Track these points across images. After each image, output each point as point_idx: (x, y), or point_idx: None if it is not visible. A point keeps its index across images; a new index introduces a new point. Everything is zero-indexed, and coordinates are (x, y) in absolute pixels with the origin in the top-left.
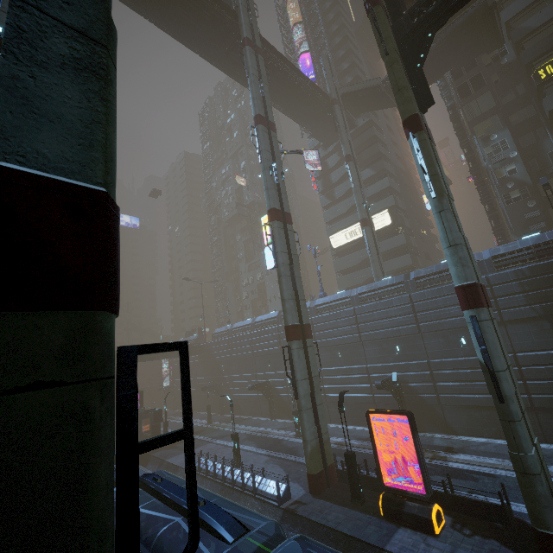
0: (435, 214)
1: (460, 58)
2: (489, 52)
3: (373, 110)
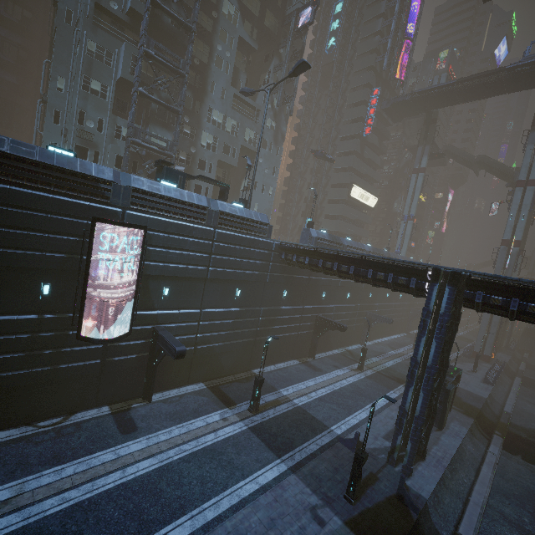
0: None
1: None
2: None
3: (405, 131)
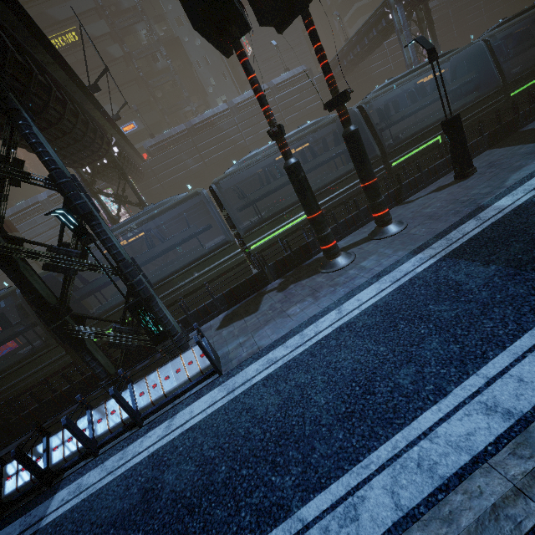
0: None
1: None
2: None
3: None
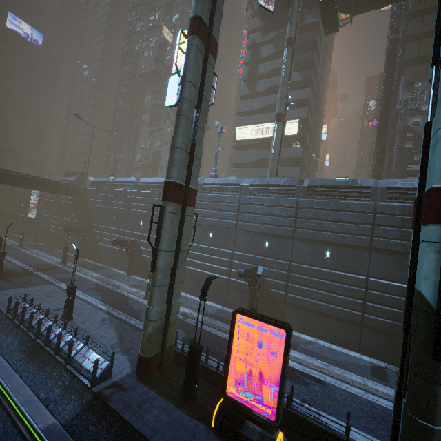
0: None
1: None
2: None
3: None
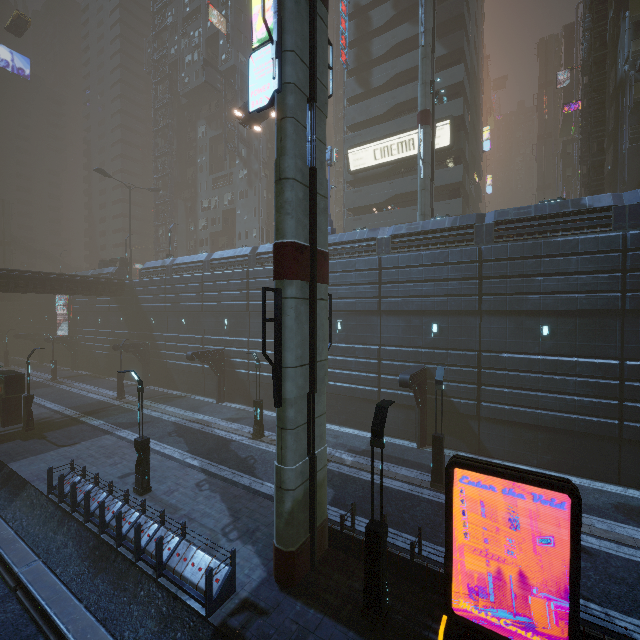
0: None
1: None
2: None
3: None
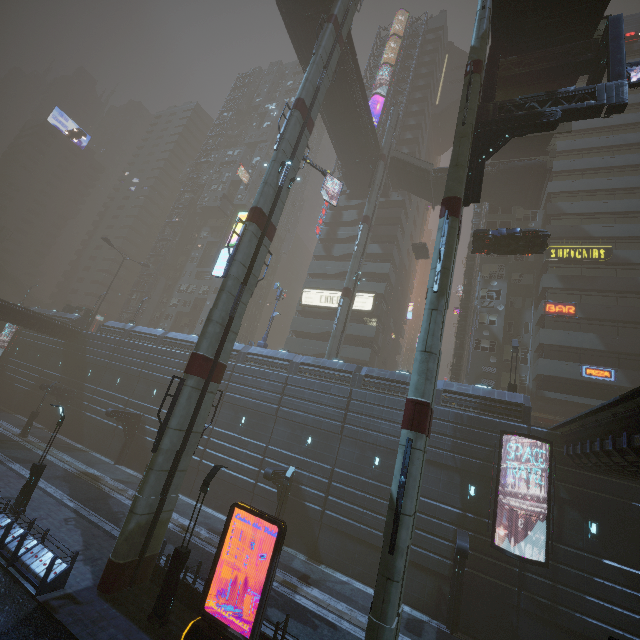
0: (427, 310)
1: (503, 197)
2: (526, 208)
3: (412, 192)
